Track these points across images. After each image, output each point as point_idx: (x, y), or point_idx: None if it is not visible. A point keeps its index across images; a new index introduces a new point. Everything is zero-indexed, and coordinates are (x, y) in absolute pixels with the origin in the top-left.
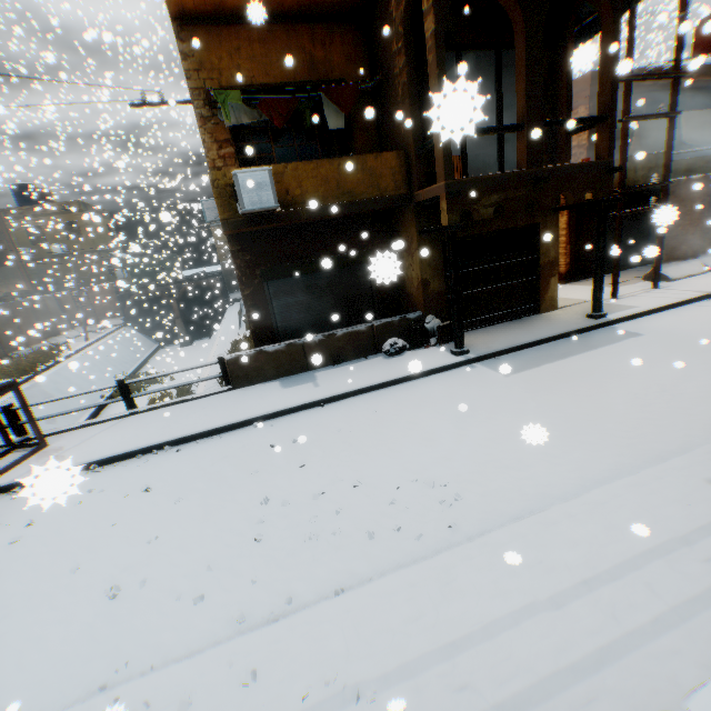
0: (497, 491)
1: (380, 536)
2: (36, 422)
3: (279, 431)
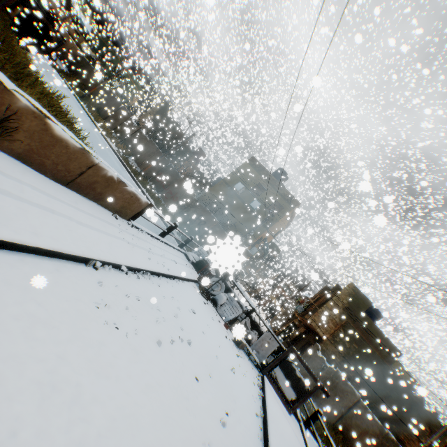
0: (67, 298)
1: (134, 296)
2: (302, 402)
3: (243, 445)
